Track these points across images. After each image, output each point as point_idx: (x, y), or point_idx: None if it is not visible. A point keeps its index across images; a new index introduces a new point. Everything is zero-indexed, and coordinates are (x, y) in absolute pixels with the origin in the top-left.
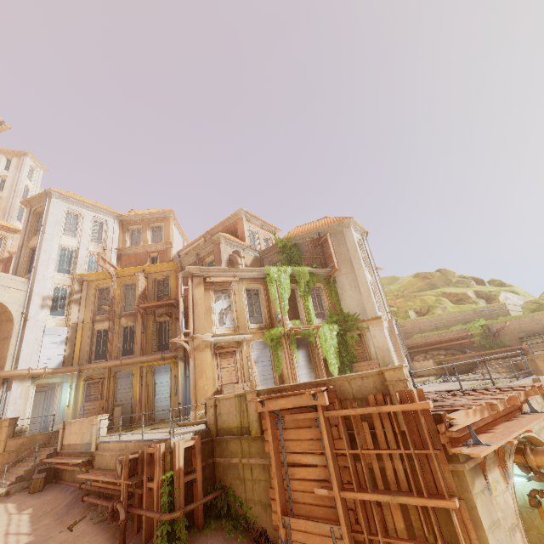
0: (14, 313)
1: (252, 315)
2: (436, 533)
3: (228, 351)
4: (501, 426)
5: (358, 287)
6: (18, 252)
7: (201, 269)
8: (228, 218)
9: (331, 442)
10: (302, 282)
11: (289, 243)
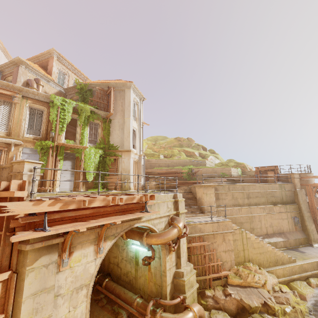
0: None
1: (30, 128)
2: None
3: None
4: (106, 218)
5: (123, 129)
6: None
7: None
8: (42, 53)
9: None
10: (83, 115)
11: (86, 87)
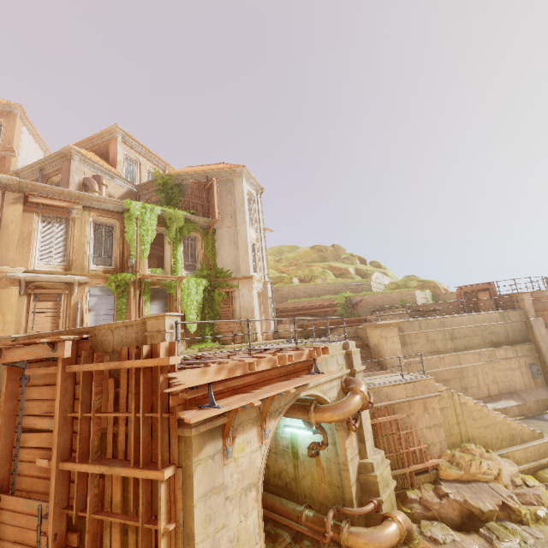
0: None
1: (97, 255)
2: (140, 507)
3: (50, 293)
4: (270, 386)
5: (237, 243)
6: None
7: (22, 182)
8: (98, 133)
9: (69, 403)
10: (173, 227)
11: (171, 181)
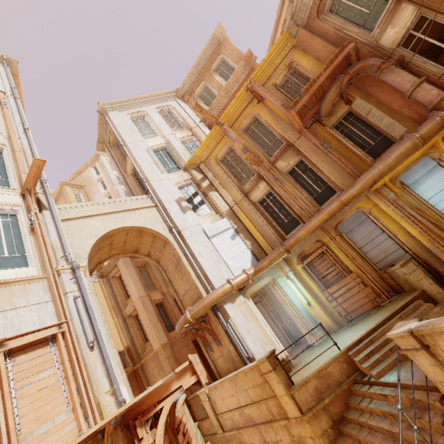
0: (162, 232)
1: None
2: None
3: None
4: None
5: None
6: (126, 187)
7: None
8: None
9: None
10: None
11: None
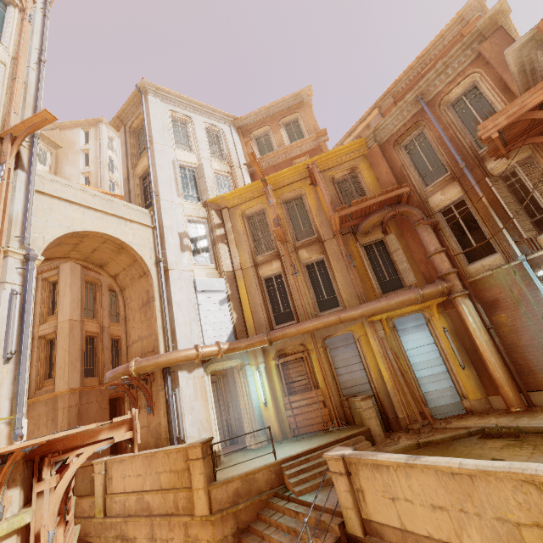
0: (146, 260)
1: None
2: None
3: None
4: None
5: None
6: (125, 186)
7: None
8: (438, 36)
9: None
10: None
11: None
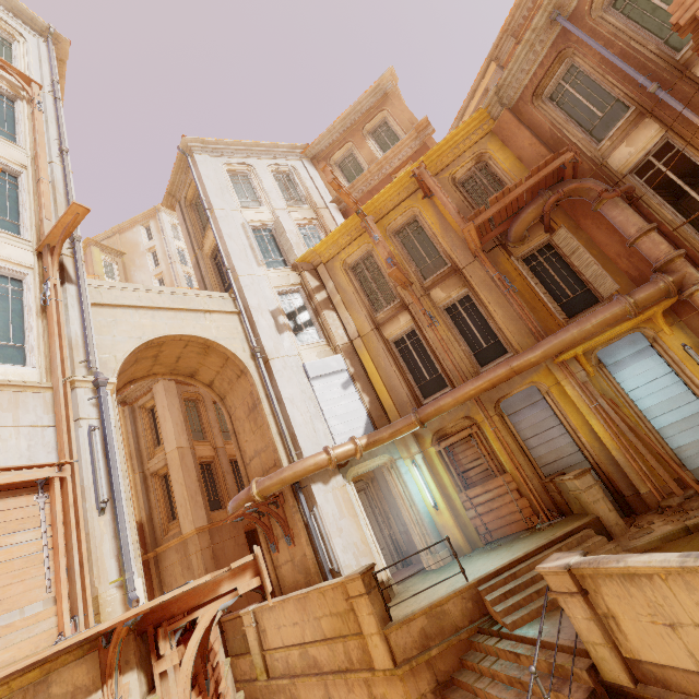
0: (240, 355)
1: None
2: None
3: None
4: None
5: None
6: (197, 274)
7: None
8: None
9: None
10: None
11: None
